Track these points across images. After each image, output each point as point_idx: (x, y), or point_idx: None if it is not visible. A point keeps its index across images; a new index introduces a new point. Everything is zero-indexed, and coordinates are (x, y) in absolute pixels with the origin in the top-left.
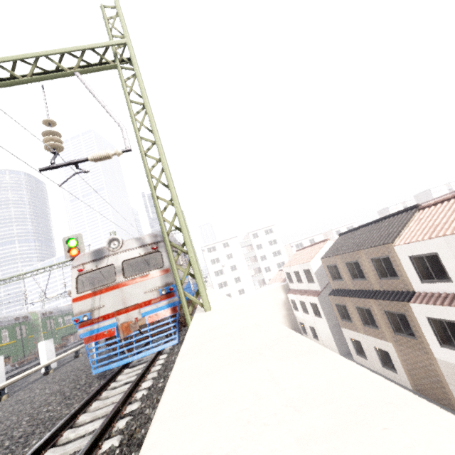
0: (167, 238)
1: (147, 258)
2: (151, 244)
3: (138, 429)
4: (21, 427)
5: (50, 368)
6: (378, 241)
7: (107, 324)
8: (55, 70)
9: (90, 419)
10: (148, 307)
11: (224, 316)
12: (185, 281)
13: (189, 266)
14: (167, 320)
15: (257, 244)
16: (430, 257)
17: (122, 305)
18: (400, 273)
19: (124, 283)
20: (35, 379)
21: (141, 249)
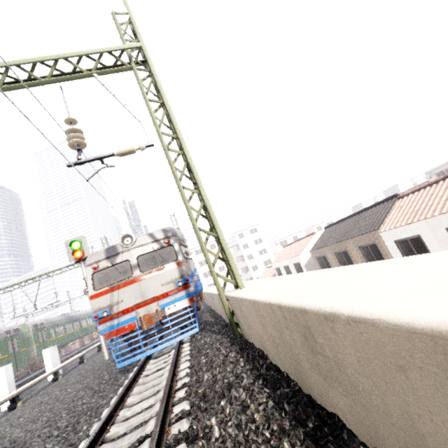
0: (196, 224)
1: (153, 256)
2: (163, 239)
3: (207, 389)
4: (63, 419)
5: (59, 374)
6: (364, 229)
7: (127, 318)
8: (72, 72)
9: (138, 400)
10: (167, 299)
11: (274, 282)
12: (196, 274)
13: (220, 248)
14: (186, 310)
15: (243, 243)
16: (413, 239)
17: (141, 298)
18: (387, 257)
19: (141, 277)
20: (44, 387)
21: (154, 244)
